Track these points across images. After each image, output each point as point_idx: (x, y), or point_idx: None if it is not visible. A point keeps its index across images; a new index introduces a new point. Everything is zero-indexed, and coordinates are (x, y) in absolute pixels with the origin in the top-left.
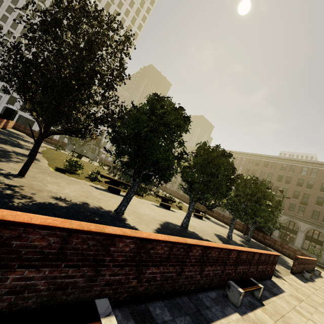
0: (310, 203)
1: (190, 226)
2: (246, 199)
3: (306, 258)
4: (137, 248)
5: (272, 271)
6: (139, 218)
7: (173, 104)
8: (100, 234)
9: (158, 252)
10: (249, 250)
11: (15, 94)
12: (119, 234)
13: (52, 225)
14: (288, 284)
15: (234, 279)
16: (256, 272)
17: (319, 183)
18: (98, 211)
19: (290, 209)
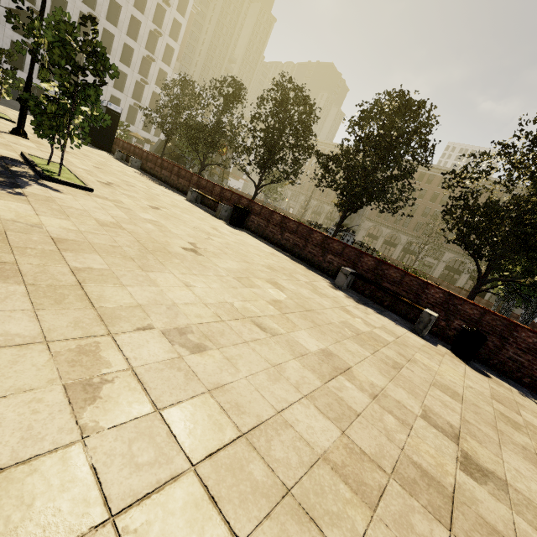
0: None
1: None
2: None
3: None
4: None
5: None
6: None
7: None
8: None
9: None
10: None
11: None
12: None
13: None
14: None
15: None
16: None
17: None
18: None
19: None
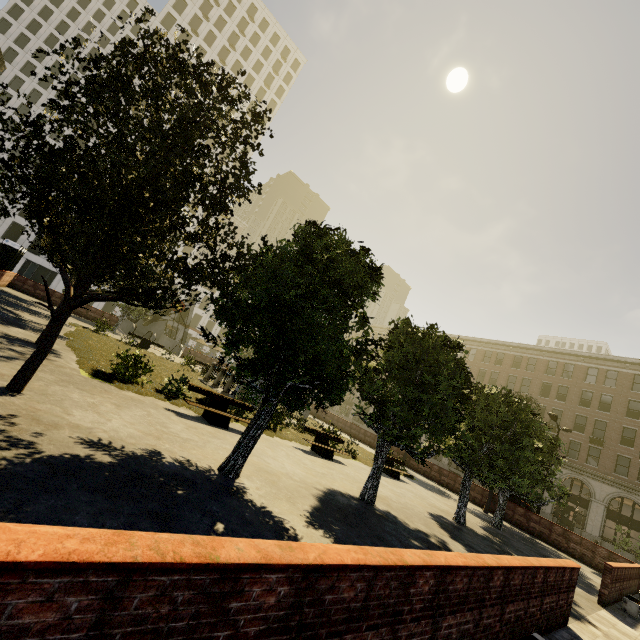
0: (609, 441)
1: (379, 498)
2: (492, 436)
3: (624, 568)
4: (295, 593)
5: (568, 606)
6: (272, 485)
7: (349, 242)
8: (206, 569)
9: (342, 597)
10: (526, 563)
11: (23, 220)
12: (253, 563)
13: (78, 560)
14: (604, 635)
15: (499, 638)
16: (540, 614)
17: (622, 400)
18: (183, 471)
19: (570, 454)
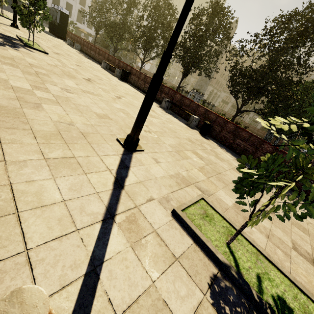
0: None
1: None
2: None
3: None
4: None
5: None
6: None
7: None
8: None
9: None
10: None
11: None
12: None
13: None
14: None
15: None
16: None
17: None
18: None
19: None
